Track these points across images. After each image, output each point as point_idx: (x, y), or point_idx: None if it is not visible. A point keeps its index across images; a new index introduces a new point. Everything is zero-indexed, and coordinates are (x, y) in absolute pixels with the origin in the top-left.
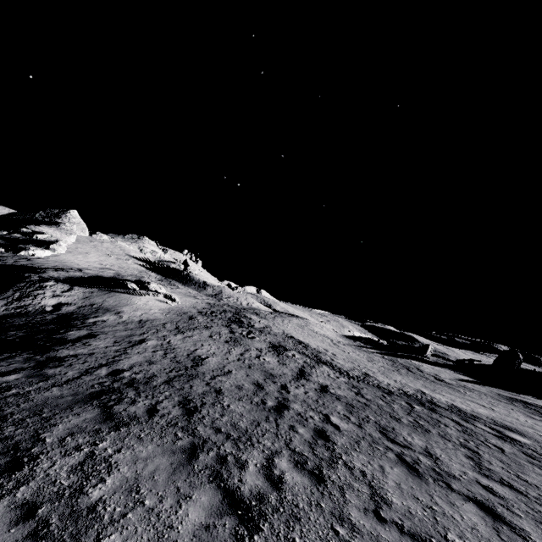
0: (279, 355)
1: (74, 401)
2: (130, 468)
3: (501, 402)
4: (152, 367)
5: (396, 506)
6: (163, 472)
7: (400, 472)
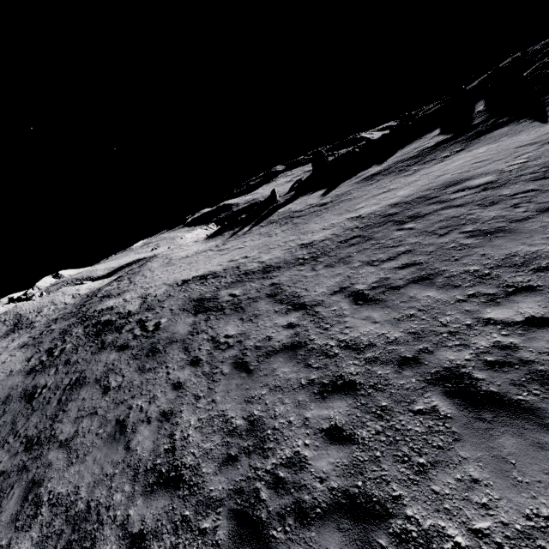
0: (224, 312)
1: None
2: None
3: (375, 184)
4: None
5: None
6: None
7: None
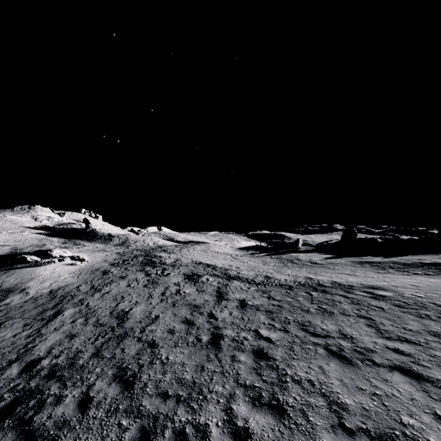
0: (195, 283)
1: None
2: None
3: (357, 267)
4: (74, 341)
5: (352, 408)
6: None
7: (336, 366)
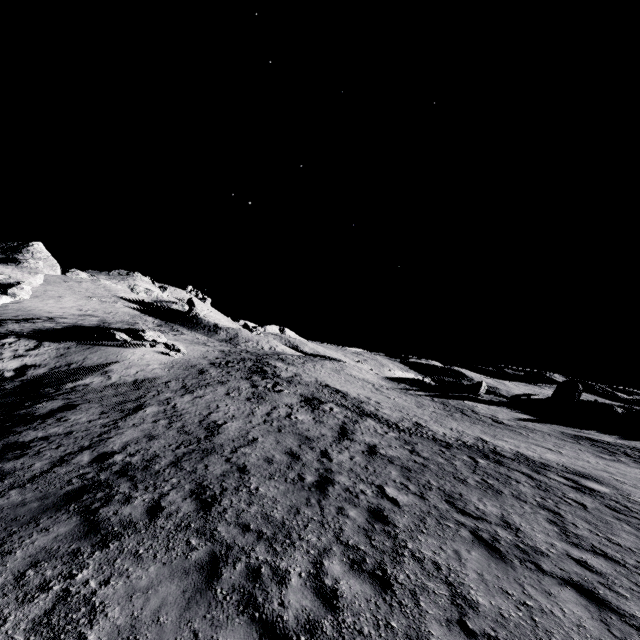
0: (313, 410)
1: (42, 509)
2: (124, 609)
3: (567, 442)
4: (152, 443)
5: (484, 609)
6: (171, 607)
7: (479, 557)
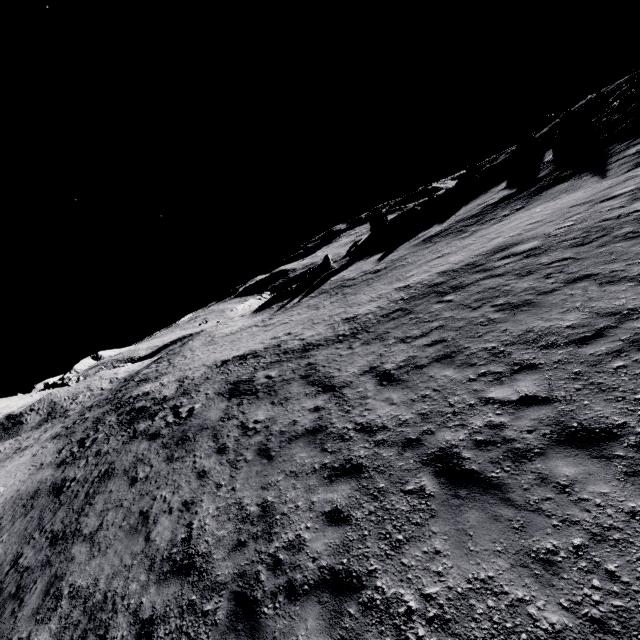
0: (257, 396)
1: None
2: None
3: (432, 247)
4: None
5: None
6: None
7: None
